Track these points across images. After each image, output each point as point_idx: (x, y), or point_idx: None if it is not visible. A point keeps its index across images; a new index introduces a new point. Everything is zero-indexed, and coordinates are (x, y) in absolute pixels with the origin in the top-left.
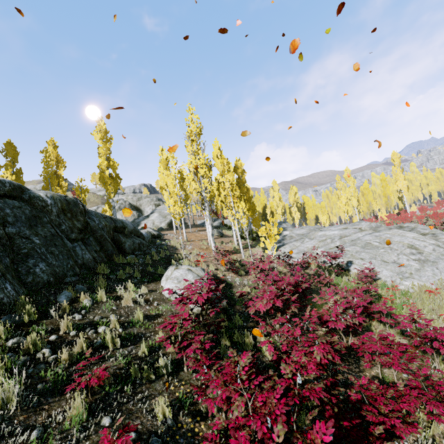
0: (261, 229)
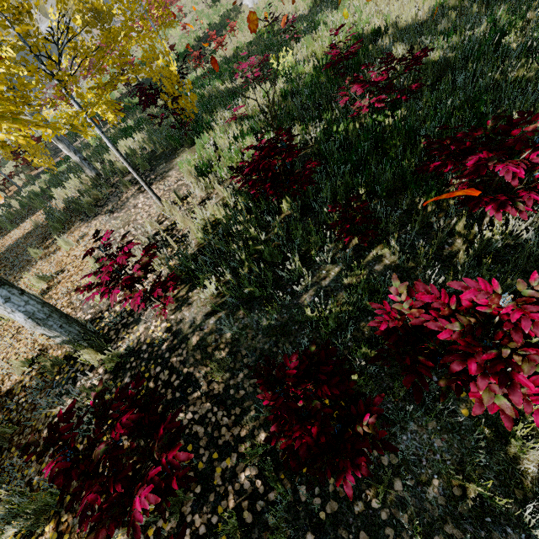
0: (79, 39)
